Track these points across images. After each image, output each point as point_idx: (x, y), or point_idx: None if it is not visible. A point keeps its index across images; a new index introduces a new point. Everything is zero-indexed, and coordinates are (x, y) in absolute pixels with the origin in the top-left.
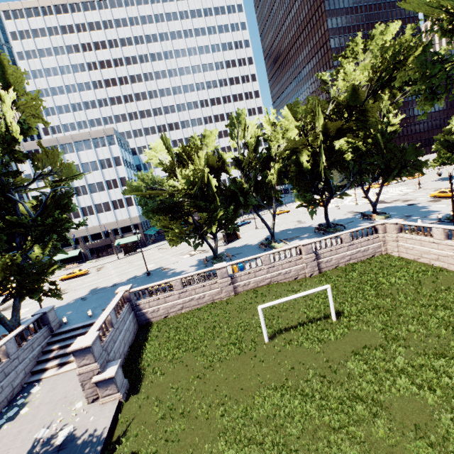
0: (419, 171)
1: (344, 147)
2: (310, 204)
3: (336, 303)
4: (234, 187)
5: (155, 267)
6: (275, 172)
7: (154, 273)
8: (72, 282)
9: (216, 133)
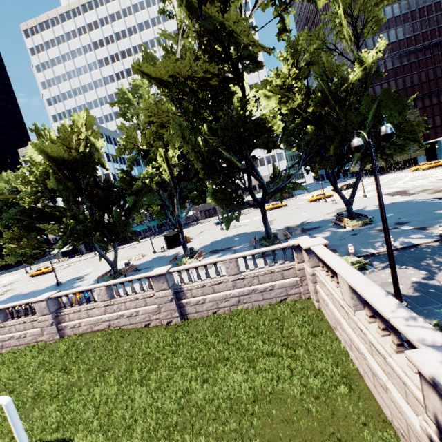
0: (414, 141)
1: (268, 114)
2: (228, 205)
3: (97, 412)
4: (123, 184)
5: (84, 274)
6: (165, 160)
7: (65, 283)
8: (30, 280)
9: (84, 114)
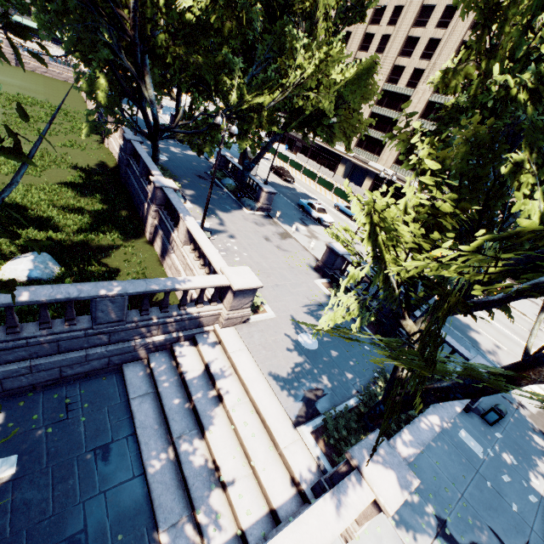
0: None
1: None
2: (46, 30)
3: None
4: None
5: None
6: None
7: None
8: None
9: None
